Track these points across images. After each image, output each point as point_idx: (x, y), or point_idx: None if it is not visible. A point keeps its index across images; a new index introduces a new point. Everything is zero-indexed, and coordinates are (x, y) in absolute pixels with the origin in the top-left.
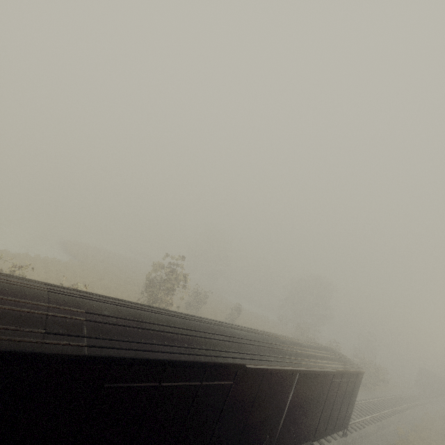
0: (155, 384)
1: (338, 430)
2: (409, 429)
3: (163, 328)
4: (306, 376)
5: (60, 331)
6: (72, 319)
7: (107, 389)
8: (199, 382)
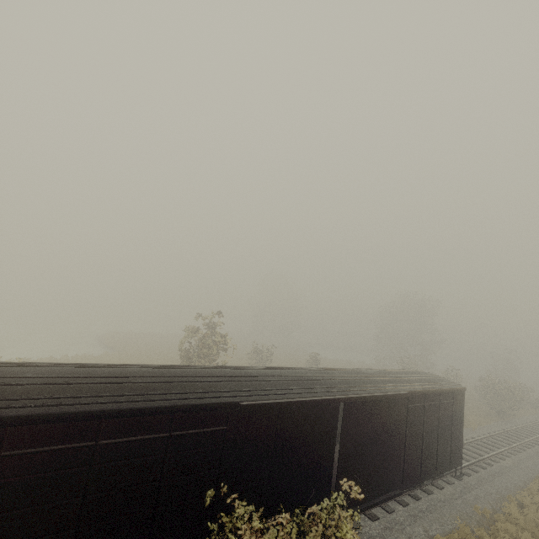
0: (89, 444)
1: (444, 469)
2: None
3: (116, 380)
4: (358, 405)
5: None
6: None
7: (10, 457)
8: (166, 433)
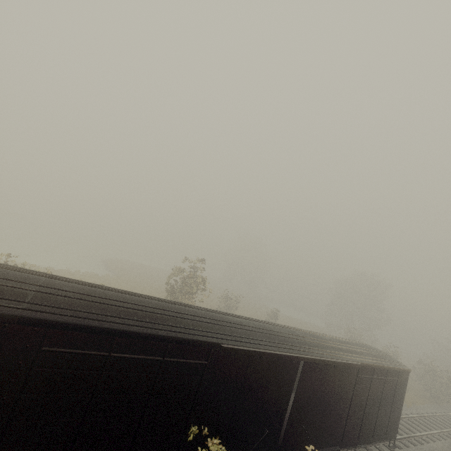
0: (103, 354)
1: (380, 438)
2: None
3: (128, 305)
4: (315, 366)
5: (1, 296)
6: (21, 289)
7: (47, 352)
8: (160, 357)
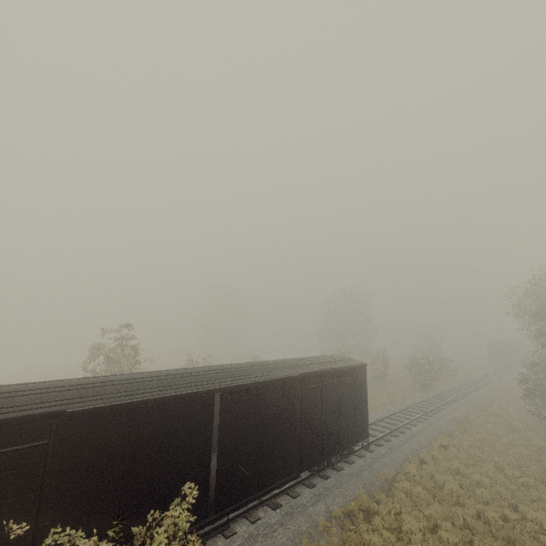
0: None
1: (350, 444)
2: (476, 409)
3: None
4: (240, 394)
5: None
6: None
7: None
8: None
